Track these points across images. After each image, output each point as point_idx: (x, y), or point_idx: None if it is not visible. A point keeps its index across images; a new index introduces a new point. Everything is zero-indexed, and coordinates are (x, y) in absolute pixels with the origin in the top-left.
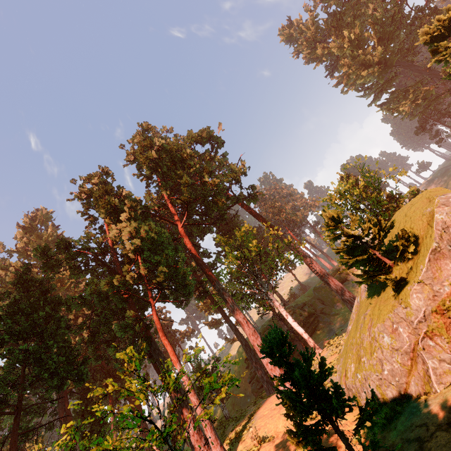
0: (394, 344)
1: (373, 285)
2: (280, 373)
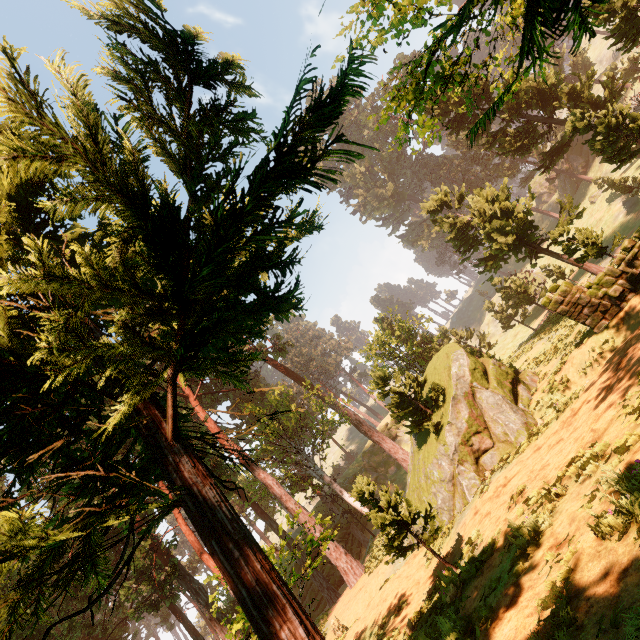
0: (441, 477)
1: (421, 433)
2: (347, 559)
